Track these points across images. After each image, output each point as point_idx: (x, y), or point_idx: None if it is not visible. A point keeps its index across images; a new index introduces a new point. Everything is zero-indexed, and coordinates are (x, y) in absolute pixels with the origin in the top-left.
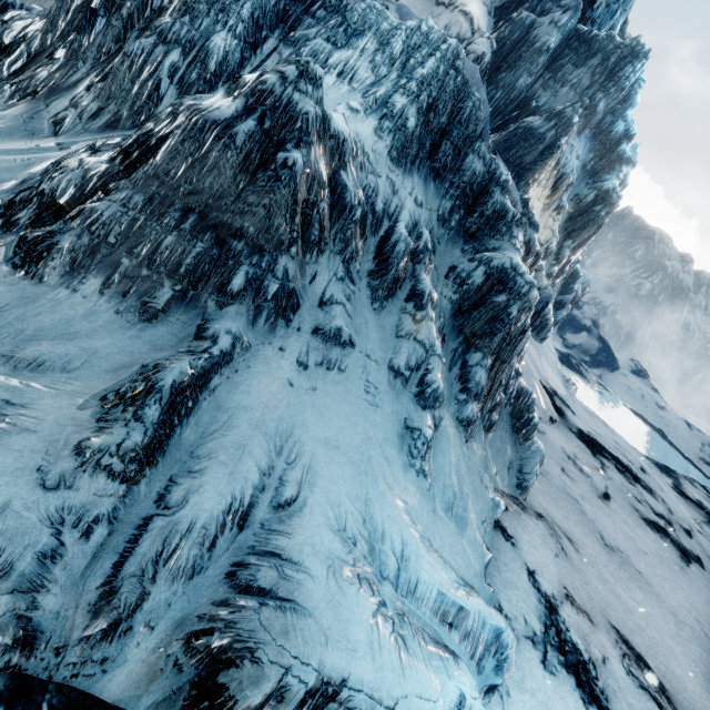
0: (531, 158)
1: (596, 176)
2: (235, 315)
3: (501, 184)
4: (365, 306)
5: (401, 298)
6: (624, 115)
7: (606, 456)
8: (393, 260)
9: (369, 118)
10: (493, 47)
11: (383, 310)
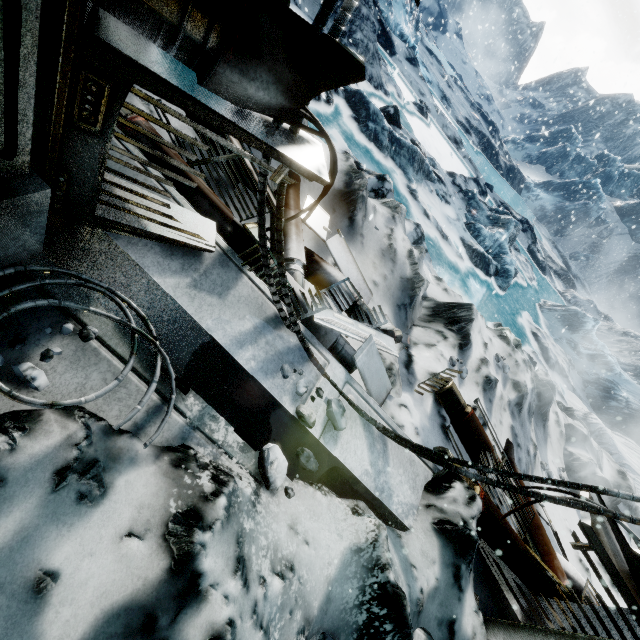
0: None
1: None
2: None
3: None
4: None
5: None
6: None
7: (433, 56)
8: None
9: None
10: None
11: None
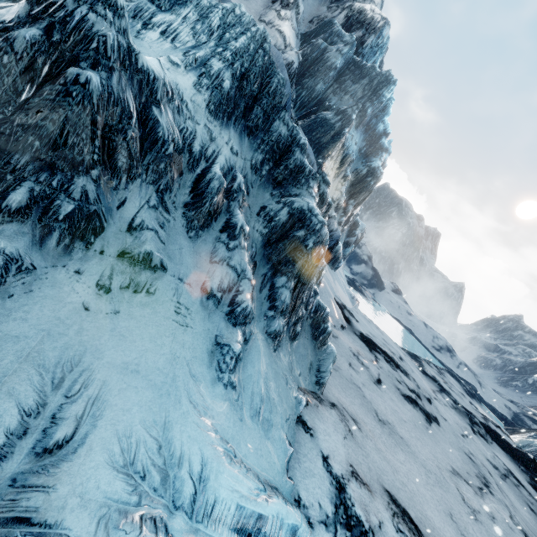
0: (326, 139)
1: (367, 158)
2: (14, 234)
3: (301, 146)
4: (180, 234)
5: (216, 229)
6: (383, 120)
7: (378, 351)
8: (207, 194)
9: (189, 73)
10: (299, 59)
11: (199, 238)
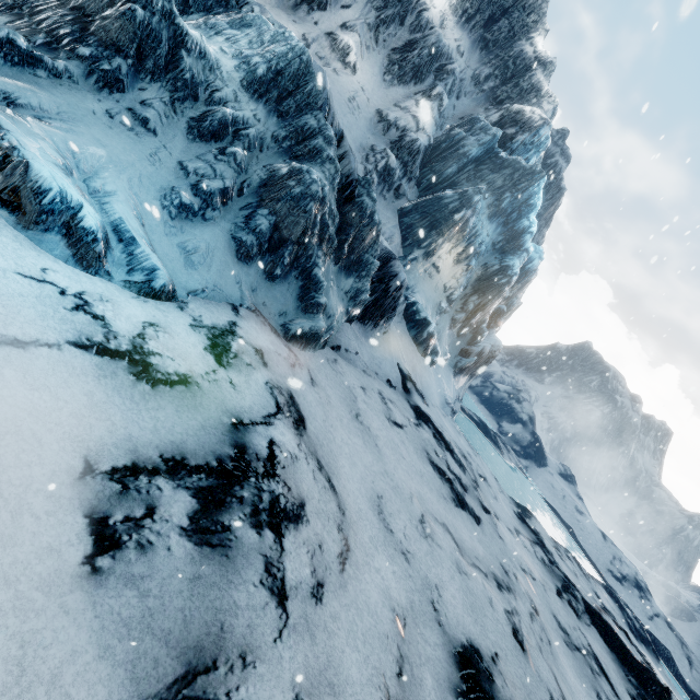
0: (442, 216)
1: (503, 255)
2: (76, 66)
3: (324, 136)
4: (179, 130)
5: (213, 147)
6: (528, 216)
7: (429, 425)
8: (209, 116)
9: (234, 60)
10: (430, 141)
11: (195, 143)
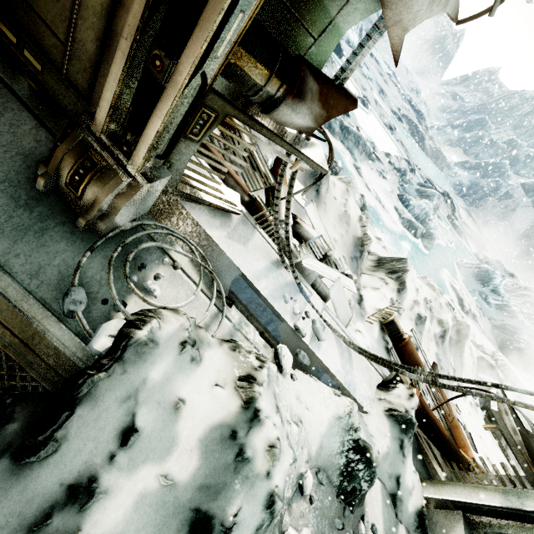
0: None
1: None
2: None
3: None
4: None
5: None
6: None
7: (373, 57)
8: None
9: None
10: None
11: None
